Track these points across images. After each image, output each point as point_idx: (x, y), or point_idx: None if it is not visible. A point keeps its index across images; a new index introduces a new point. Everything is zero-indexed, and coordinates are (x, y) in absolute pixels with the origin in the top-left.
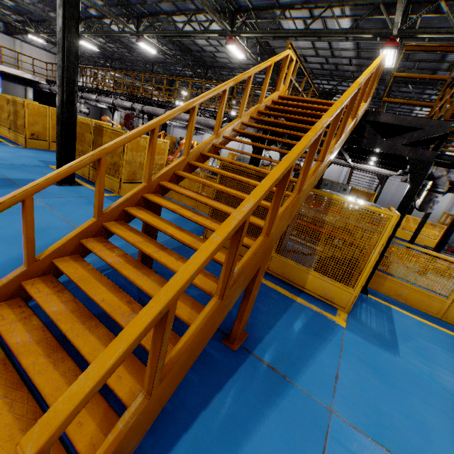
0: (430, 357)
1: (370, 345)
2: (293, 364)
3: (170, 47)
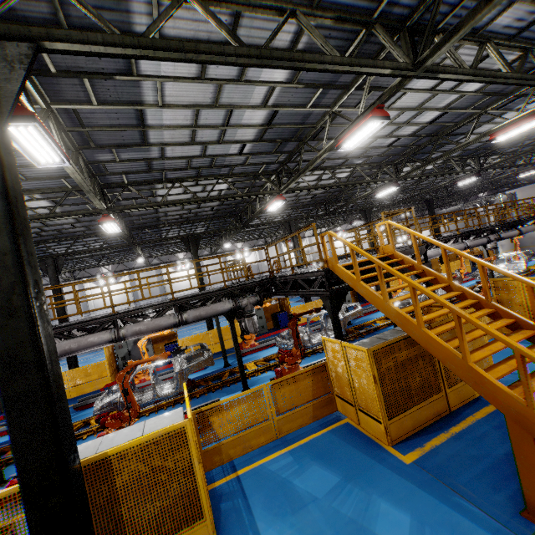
0: (530, 368)
1: None
2: None
3: None
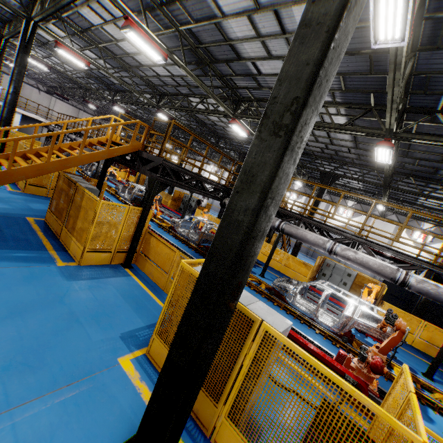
0: (95, 289)
1: (57, 273)
2: None
3: (146, 112)
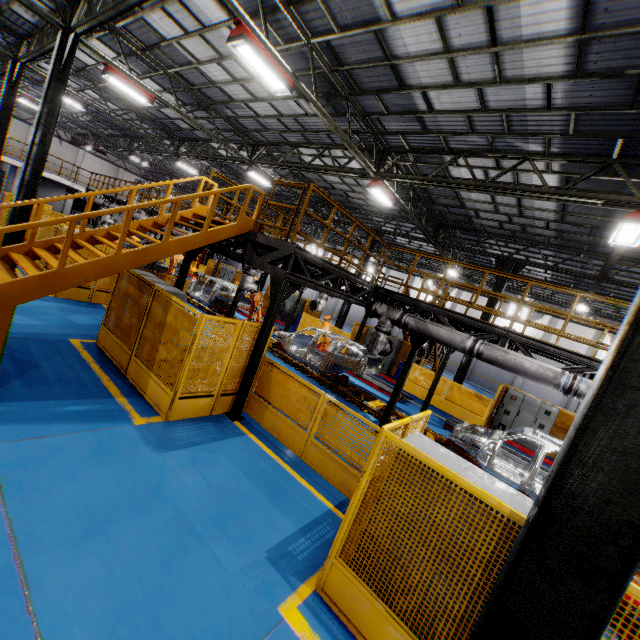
0: (203, 466)
1: (138, 439)
2: (8, 419)
3: (223, 170)
